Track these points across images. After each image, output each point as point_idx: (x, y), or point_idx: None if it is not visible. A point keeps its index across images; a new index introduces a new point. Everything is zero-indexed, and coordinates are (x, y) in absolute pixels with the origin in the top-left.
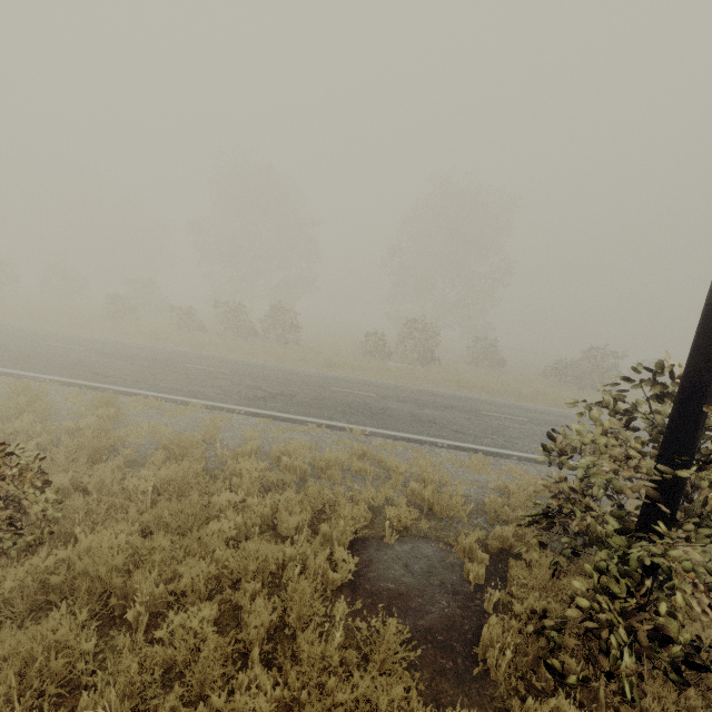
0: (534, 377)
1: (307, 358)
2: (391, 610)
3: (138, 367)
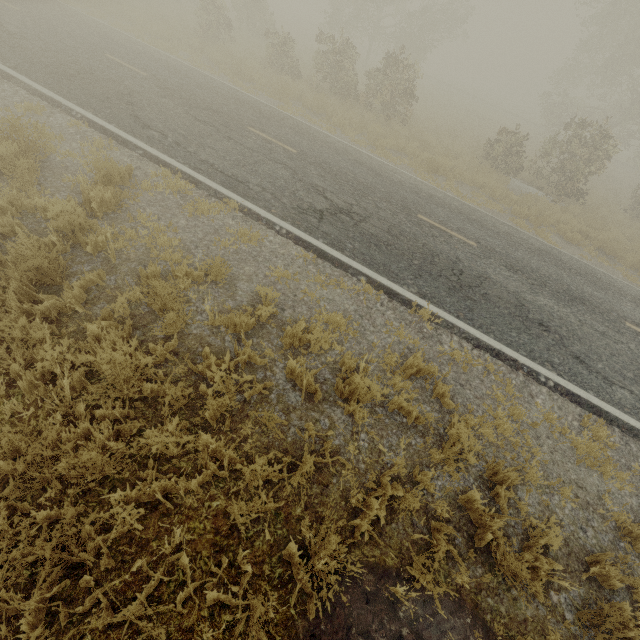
0: None
1: (407, 150)
2: None
3: (190, 119)
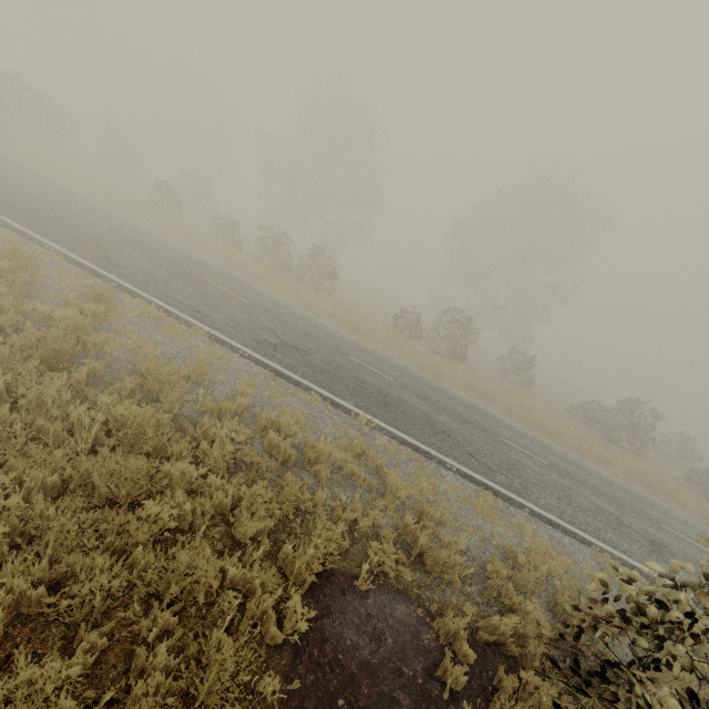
0: (559, 410)
1: (335, 313)
2: (334, 703)
3: (155, 267)
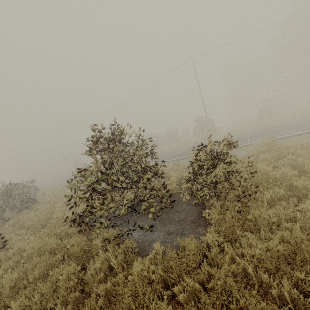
0: None
1: None
2: None
3: None
